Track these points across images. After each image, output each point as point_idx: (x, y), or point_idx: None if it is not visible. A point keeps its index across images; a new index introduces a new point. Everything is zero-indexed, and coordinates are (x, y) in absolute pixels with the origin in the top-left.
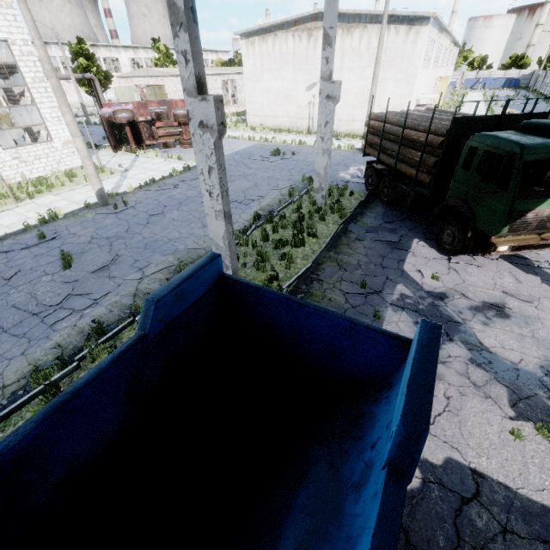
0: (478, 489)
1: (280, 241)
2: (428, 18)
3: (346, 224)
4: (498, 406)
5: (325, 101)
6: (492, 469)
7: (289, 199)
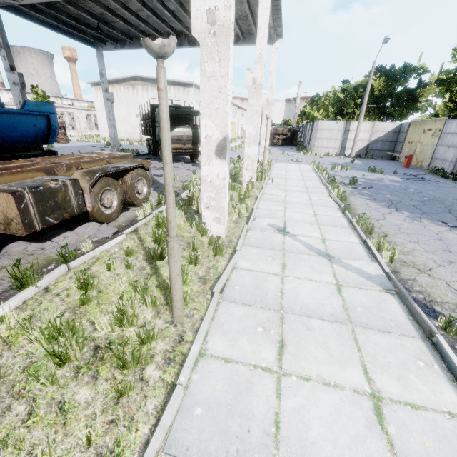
0: None
1: None
2: (191, 84)
3: None
4: None
5: (107, 101)
6: None
7: None
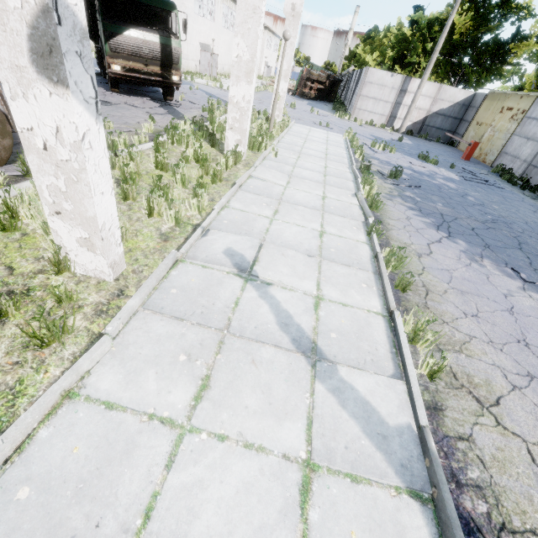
0: None
1: None
2: None
3: None
4: None
5: None
6: None
7: None
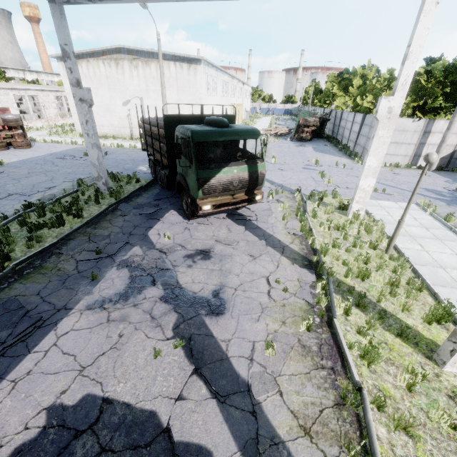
0: (99, 417)
1: (35, 224)
2: (200, 60)
3: (119, 204)
4: (162, 332)
5: (80, 103)
6: (124, 392)
7: (77, 189)
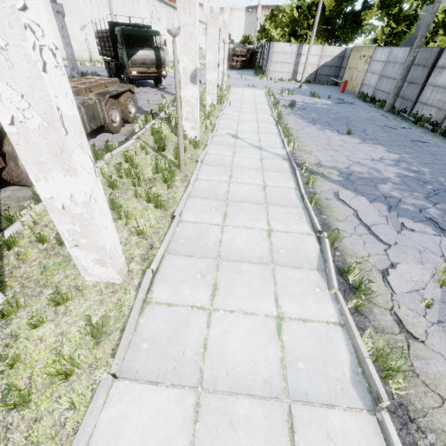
0: None
1: None
2: None
3: None
4: None
5: (57, 15)
6: None
7: None
